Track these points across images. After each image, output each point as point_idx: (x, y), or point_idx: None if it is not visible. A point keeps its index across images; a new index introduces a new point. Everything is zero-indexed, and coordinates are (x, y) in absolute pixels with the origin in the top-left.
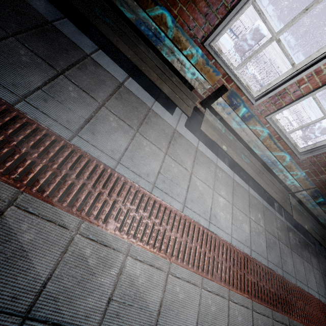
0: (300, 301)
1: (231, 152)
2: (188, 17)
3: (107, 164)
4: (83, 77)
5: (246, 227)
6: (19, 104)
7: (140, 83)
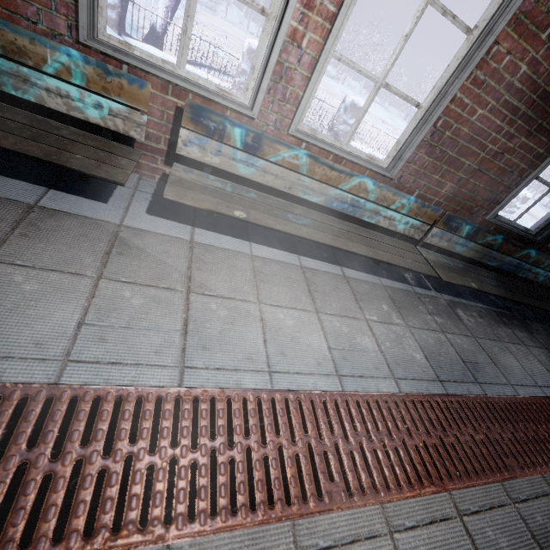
0: (543, 424)
1: (258, 217)
2: None
3: None
4: None
5: (367, 341)
6: None
7: None
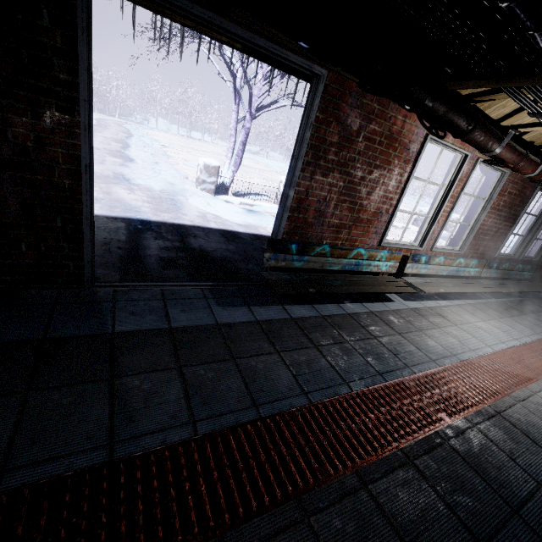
0: None
1: (445, 289)
2: (365, 240)
3: (457, 361)
4: (374, 328)
5: (506, 326)
6: (413, 370)
7: (366, 301)
